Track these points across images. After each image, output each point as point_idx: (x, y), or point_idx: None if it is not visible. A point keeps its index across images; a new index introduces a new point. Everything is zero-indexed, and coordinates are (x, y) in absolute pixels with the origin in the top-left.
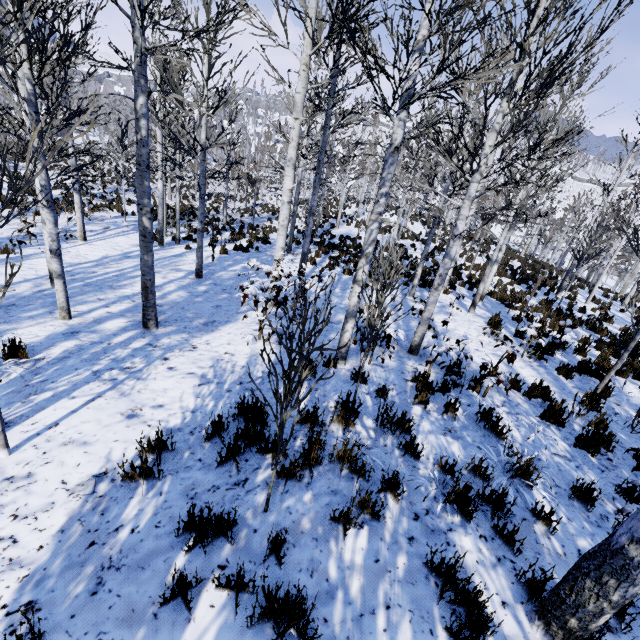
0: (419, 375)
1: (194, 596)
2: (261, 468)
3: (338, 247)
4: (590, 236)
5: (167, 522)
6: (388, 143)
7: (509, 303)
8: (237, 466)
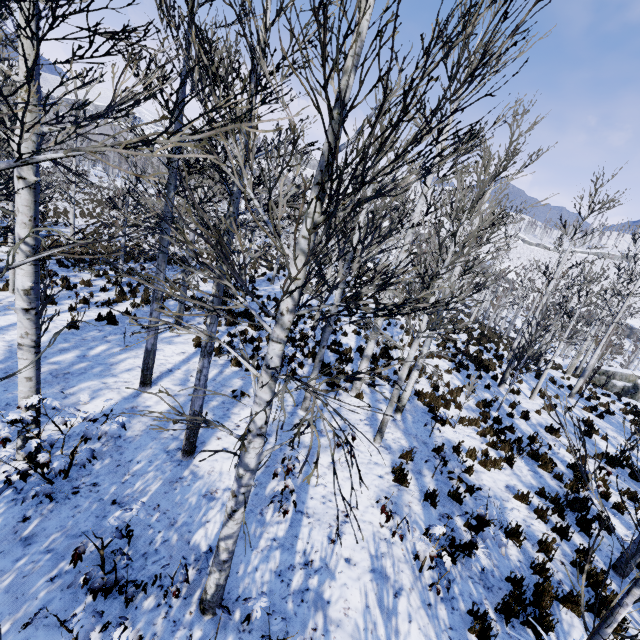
0: None
1: None
2: None
3: (251, 316)
4: (530, 334)
5: None
6: None
7: (431, 424)
8: None
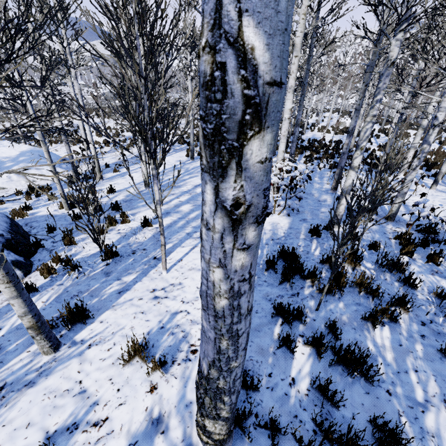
0: (401, 234)
1: (291, 347)
2: (305, 287)
3: (309, 148)
4: None
5: (261, 311)
6: (388, 60)
7: None
8: (291, 285)
